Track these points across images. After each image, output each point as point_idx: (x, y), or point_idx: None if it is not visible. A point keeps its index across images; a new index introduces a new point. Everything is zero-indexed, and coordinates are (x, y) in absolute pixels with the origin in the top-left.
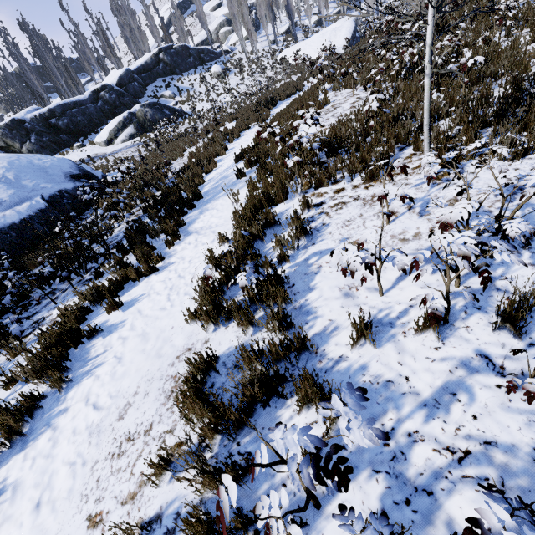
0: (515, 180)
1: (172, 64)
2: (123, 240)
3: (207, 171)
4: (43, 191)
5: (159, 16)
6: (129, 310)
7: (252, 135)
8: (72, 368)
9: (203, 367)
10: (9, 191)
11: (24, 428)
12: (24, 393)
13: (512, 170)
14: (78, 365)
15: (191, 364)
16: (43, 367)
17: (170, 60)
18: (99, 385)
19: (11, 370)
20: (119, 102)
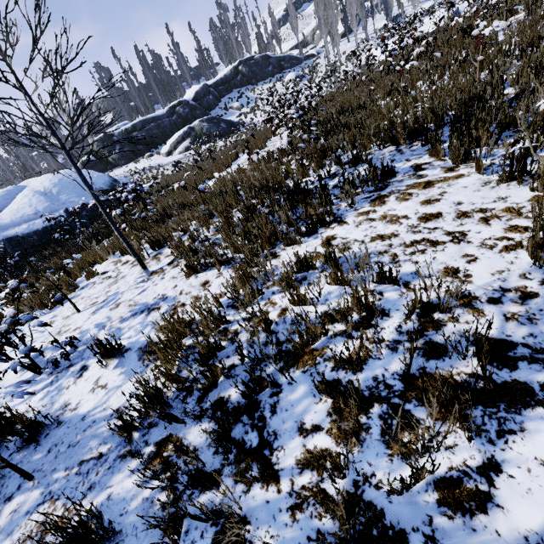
0: (157, 299)
1: (249, 75)
2: None
3: None
4: (69, 205)
5: (256, 25)
6: None
7: None
8: None
9: None
10: (46, 203)
11: None
12: None
13: (173, 286)
14: None
15: None
16: None
17: (247, 71)
18: None
19: None
20: (191, 115)
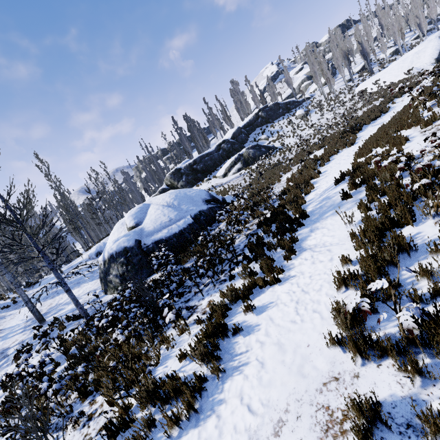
0: None
1: (267, 117)
2: (244, 249)
3: (306, 193)
4: (191, 212)
5: (258, 89)
6: (261, 315)
7: (342, 158)
8: (222, 358)
9: (369, 414)
10: (175, 212)
11: (196, 404)
12: (191, 369)
13: None
14: (227, 357)
15: (354, 406)
16: (206, 353)
17: (265, 115)
18: (249, 387)
19: (185, 349)
20: (232, 148)
